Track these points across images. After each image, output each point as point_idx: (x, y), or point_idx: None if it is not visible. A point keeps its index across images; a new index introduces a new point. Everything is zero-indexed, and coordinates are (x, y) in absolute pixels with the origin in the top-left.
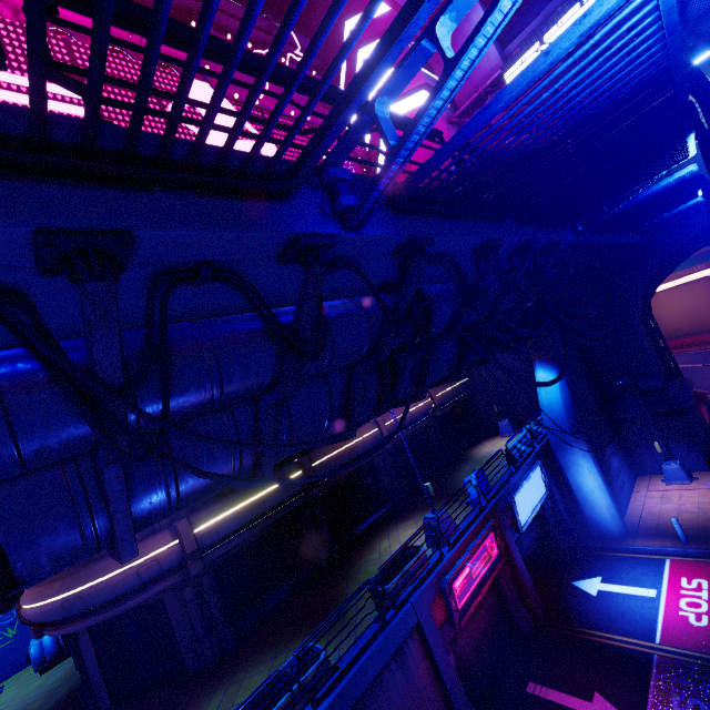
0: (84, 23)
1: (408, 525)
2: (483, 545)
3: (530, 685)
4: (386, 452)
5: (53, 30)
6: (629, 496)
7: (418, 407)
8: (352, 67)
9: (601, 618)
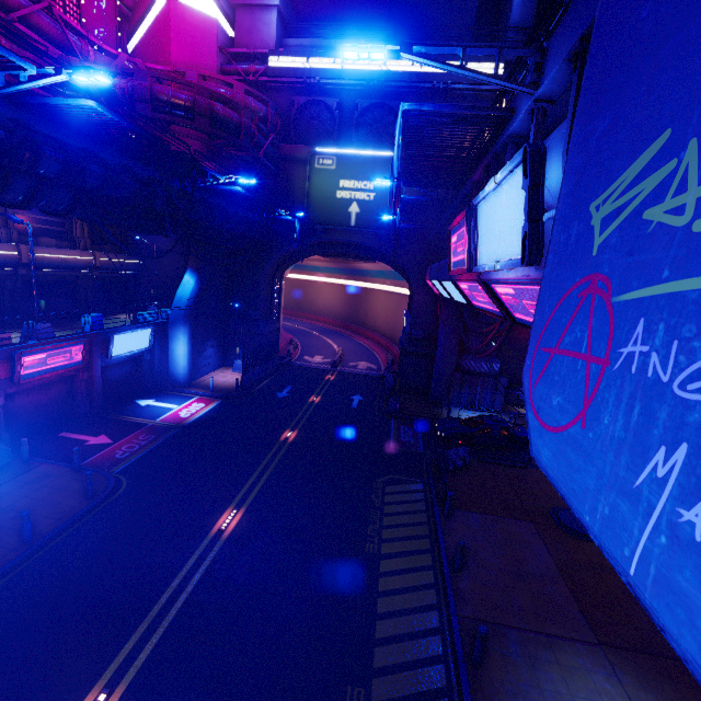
0: None
1: (13, 333)
2: (68, 349)
3: (64, 433)
4: (20, 278)
5: None
6: (209, 372)
7: (76, 258)
8: None
9: (137, 413)
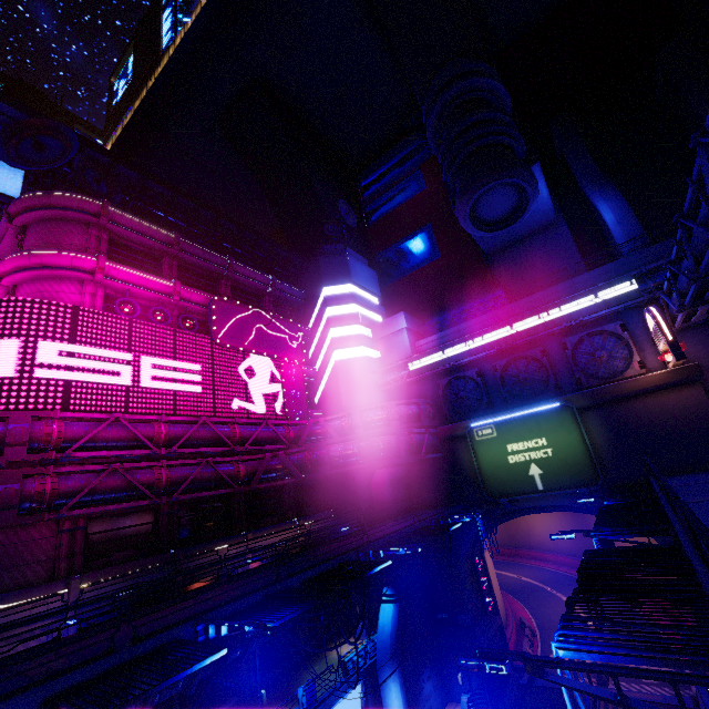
0: (146, 294)
1: None
2: None
3: None
4: None
5: (124, 300)
6: None
7: None
8: (320, 315)
9: None
